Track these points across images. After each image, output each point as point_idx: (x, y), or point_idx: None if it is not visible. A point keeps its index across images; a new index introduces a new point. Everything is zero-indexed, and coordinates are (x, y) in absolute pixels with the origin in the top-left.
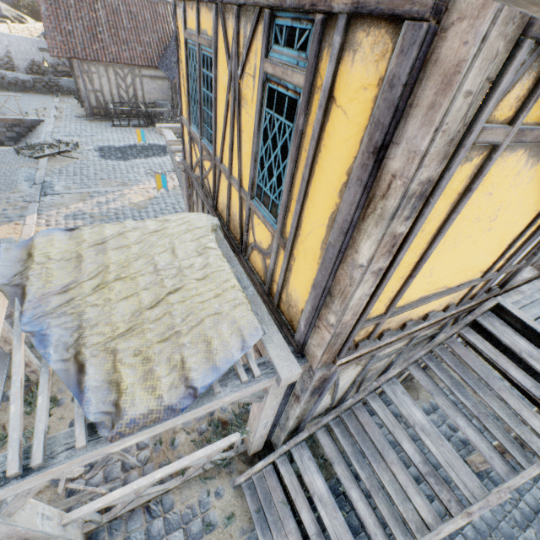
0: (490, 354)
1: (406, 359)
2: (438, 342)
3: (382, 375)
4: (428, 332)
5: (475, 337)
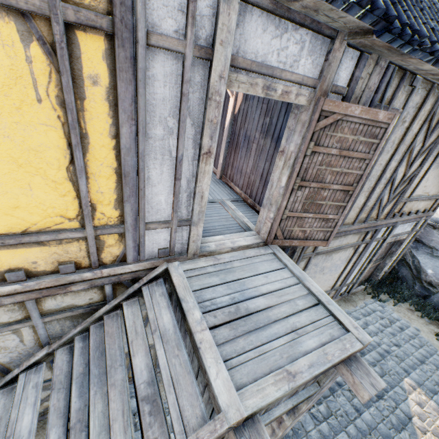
0: (131, 333)
1: (61, 338)
2: (97, 316)
3: (28, 360)
4: (79, 303)
5: (134, 310)
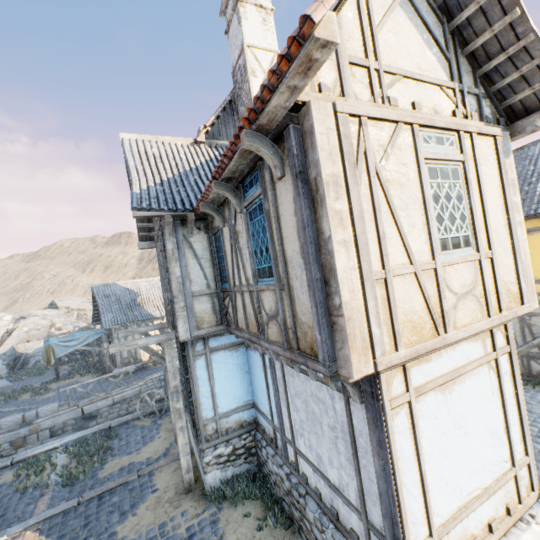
0: None
1: None
2: None
3: None
4: None
5: None
